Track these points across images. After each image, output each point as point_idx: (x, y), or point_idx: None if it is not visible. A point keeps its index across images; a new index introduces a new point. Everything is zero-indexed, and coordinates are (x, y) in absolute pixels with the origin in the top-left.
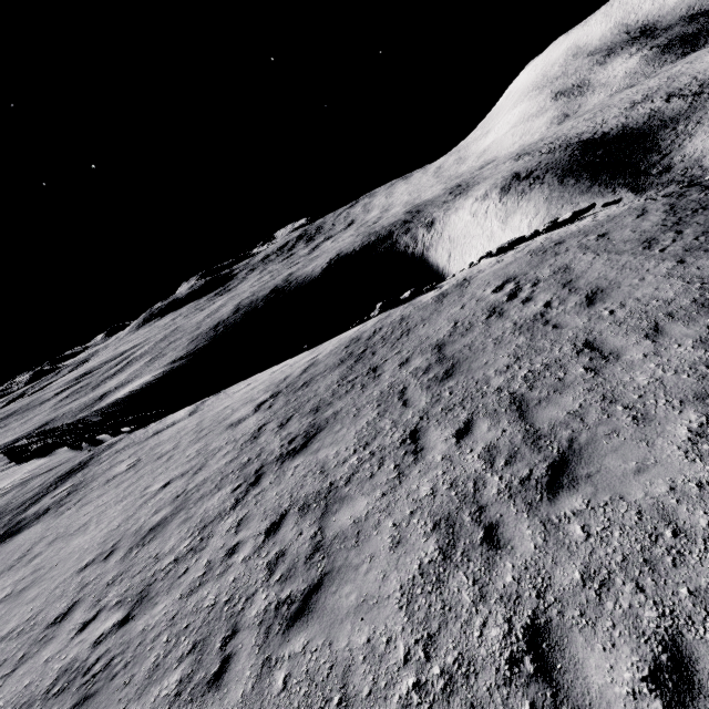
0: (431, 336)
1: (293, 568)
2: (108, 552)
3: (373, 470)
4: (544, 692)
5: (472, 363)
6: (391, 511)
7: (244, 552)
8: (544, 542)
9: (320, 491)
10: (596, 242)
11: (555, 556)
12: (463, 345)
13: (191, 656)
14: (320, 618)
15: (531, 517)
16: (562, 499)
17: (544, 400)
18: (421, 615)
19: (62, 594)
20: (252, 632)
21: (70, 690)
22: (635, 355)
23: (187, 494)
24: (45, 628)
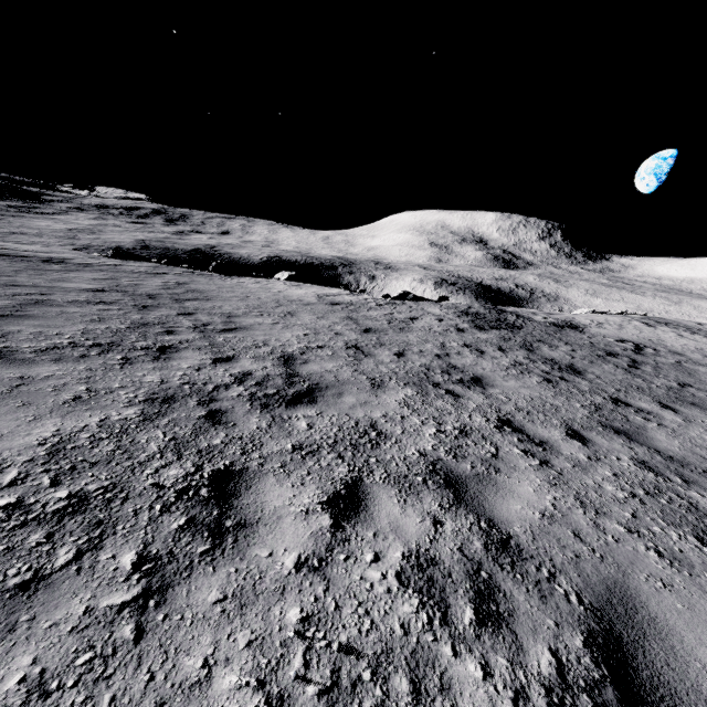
0: (706, 328)
1: None
2: None
3: None
4: None
5: None
6: None
7: None
8: None
9: None
10: None
11: None
12: None
13: None
14: None
15: None
16: None
17: None
18: None
19: None
20: None
21: None
22: None
23: None
24: None
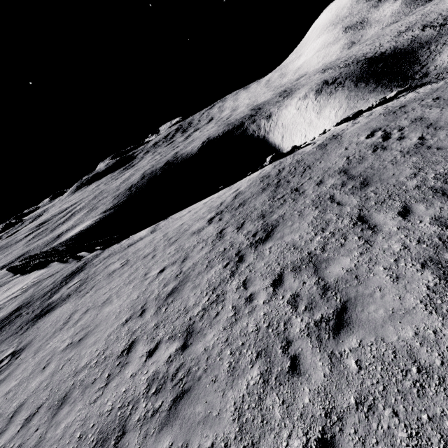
0: (331, 166)
1: (313, 302)
2: (139, 311)
3: (341, 242)
4: None
5: (381, 176)
6: (376, 261)
7: (261, 298)
8: None
9: (302, 258)
10: (435, 102)
11: None
12: (364, 168)
13: (260, 359)
14: (361, 326)
15: None
16: None
17: None
18: None
19: (117, 338)
20: (304, 340)
21: (166, 390)
22: None
23: (185, 273)
24: (117, 358)
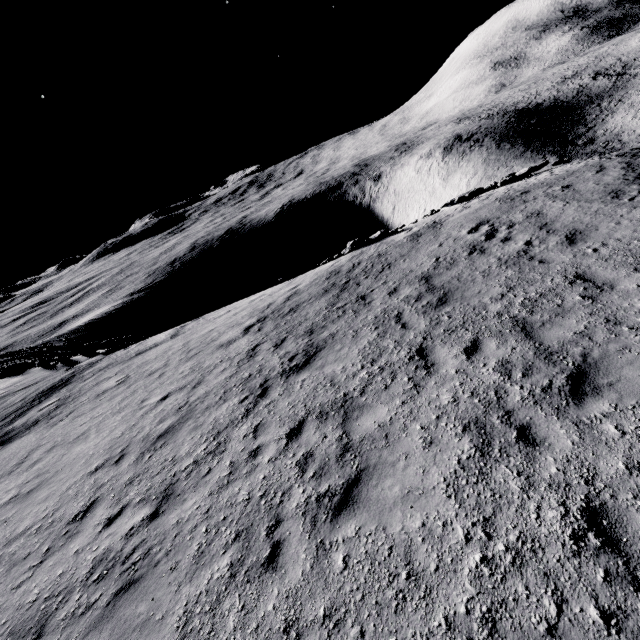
0: (415, 269)
1: (325, 466)
2: (117, 457)
3: (387, 382)
4: (615, 561)
5: (464, 292)
6: (416, 416)
7: (268, 454)
8: (580, 439)
9: (335, 401)
10: (562, 192)
11: (595, 451)
12: (451, 277)
13: (236, 543)
14: (367, 508)
15: (561, 419)
16: (588, 403)
17: (547, 323)
18: (472, 502)
19: (77, 494)
20: (297, 521)
21: (111, 577)
22: (628, 285)
23: (191, 405)
24: (67, 524)
